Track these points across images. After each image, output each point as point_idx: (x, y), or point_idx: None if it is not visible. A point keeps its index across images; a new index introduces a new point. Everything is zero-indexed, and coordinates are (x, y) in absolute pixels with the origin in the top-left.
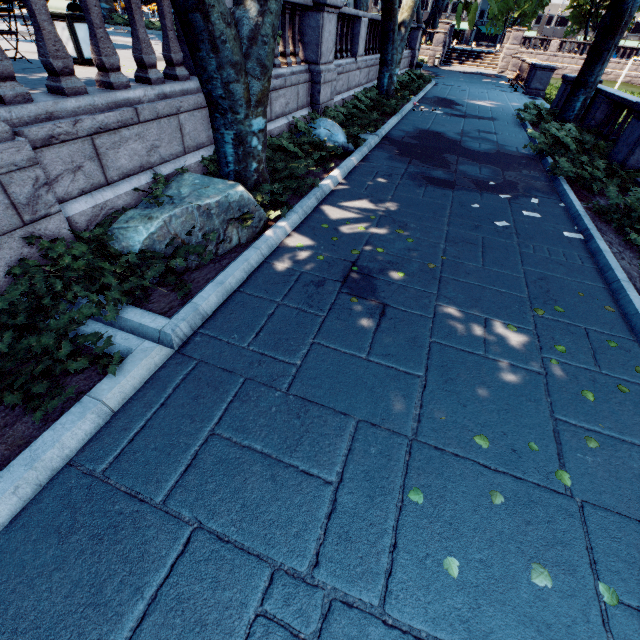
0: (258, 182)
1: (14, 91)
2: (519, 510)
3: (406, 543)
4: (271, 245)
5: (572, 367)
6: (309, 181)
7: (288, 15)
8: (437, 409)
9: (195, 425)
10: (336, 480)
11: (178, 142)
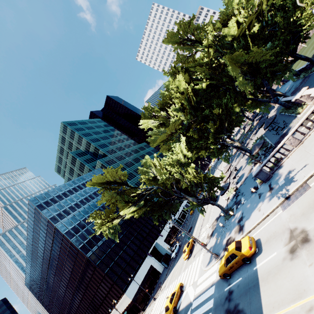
0: None
1: None
2: None
3: None
4: None
5: None
6: None
7: None
8: None
9: None
10: None
11: None
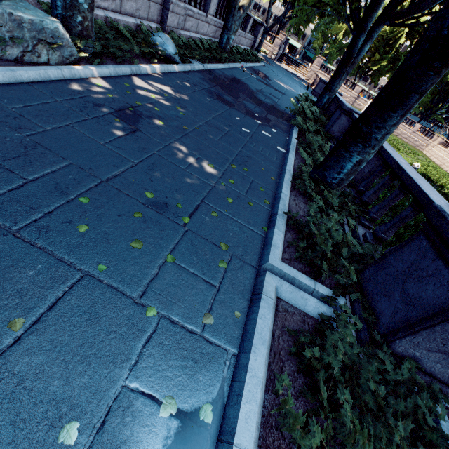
0: (82, 34)
1: None
2: (148, 222)
3: (59, 213)
4: (74, 74)
5: (231, 189)
6: (127, 55)
7: None
8: (132, 176)
9: None
10: (31, 179)
11: None
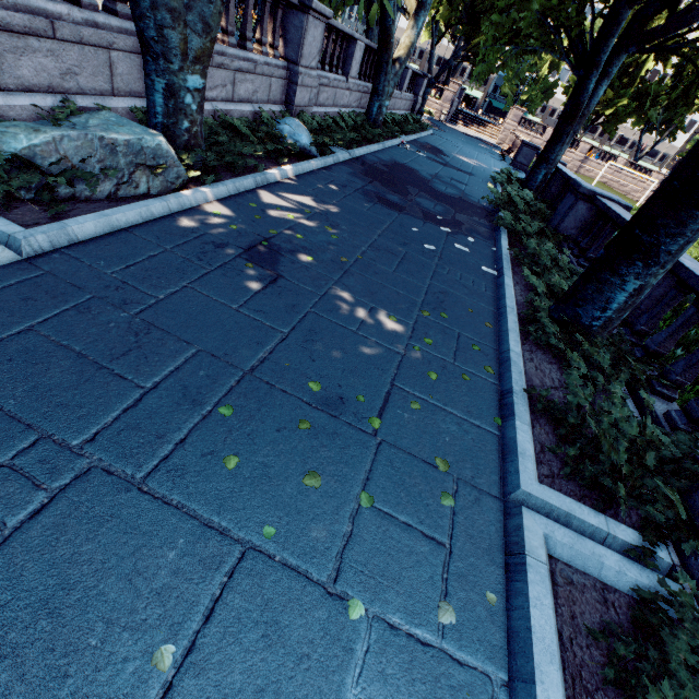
0: (189, 144)
1: None
2: (321, 436)
3: (196, 440)
4: (184, 203)
5: (431, 355)
6: (250, 161)
7: (269, 4)
8: (286, 357)
9: (13, 319)
10: (150, 386)
11: (105, 79)
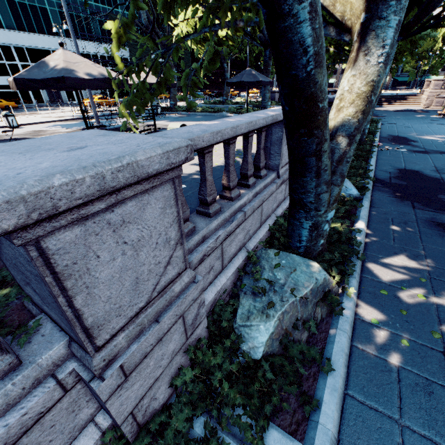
0: (321, 252)
1: (187, 228)
2: None
3: None
4: (350, 322)
5: None
6: (355, 243)
7: None
8: None
9: None
10: None
11: (258, 221)
